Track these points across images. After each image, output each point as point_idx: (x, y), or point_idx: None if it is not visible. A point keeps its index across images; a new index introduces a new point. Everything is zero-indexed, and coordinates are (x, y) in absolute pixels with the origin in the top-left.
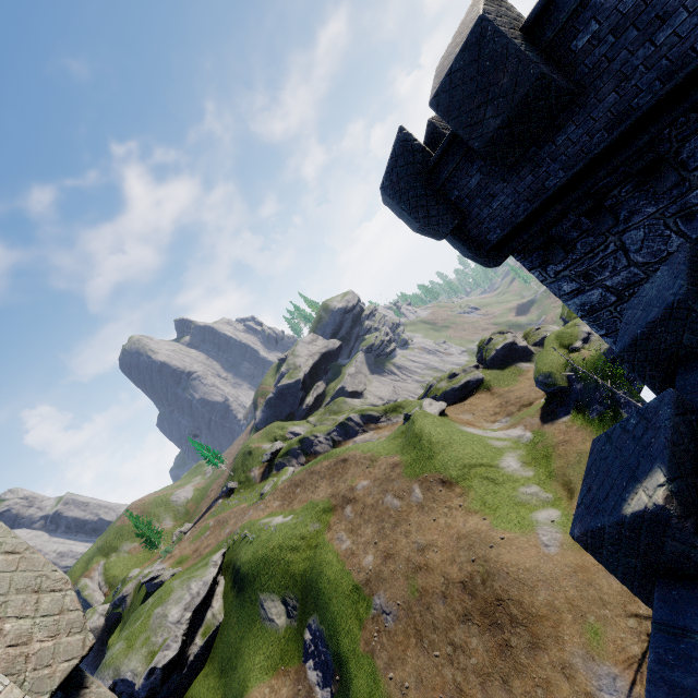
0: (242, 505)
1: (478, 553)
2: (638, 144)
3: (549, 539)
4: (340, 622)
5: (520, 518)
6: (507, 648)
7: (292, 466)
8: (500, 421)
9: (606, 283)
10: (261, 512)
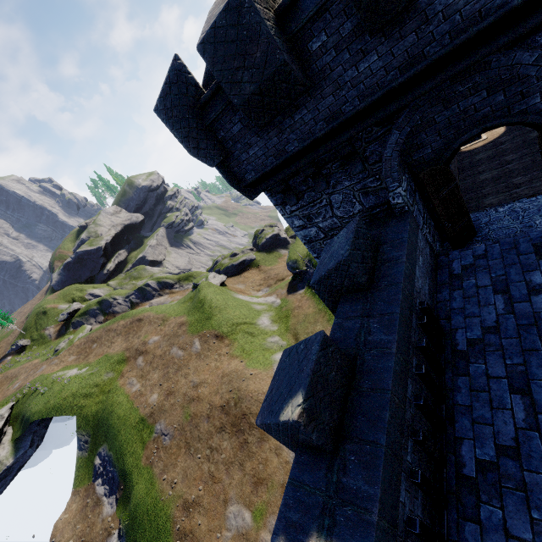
0: (35, 361)
1: (234, 386)
2: (343, 138)
3: None
4: (127, 447)
5: (265, 359)
6: (245, 444)
7: (90, 324)
8: (262, 290)
9: (320, 224)
10: (55, 366)
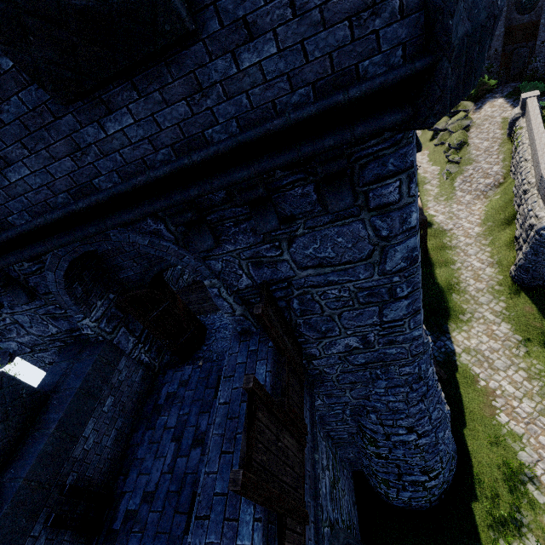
0: None
1: None
2: None
3: None
4: None
5: None
6: None
7: None
8: None
9: (18, 339)
10: None
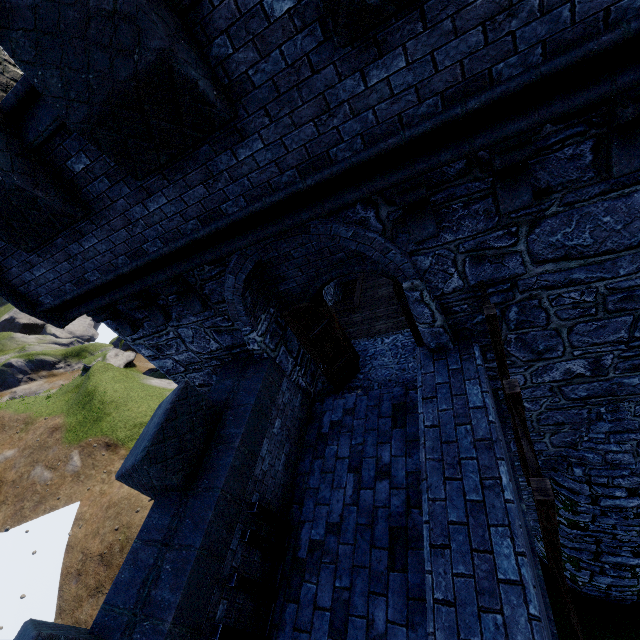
0: None
1: (123, 521)
2: (160, 278)
3: None
4: None
5: None
6: None
7: None
8: None
9: (175, 357)
10: None
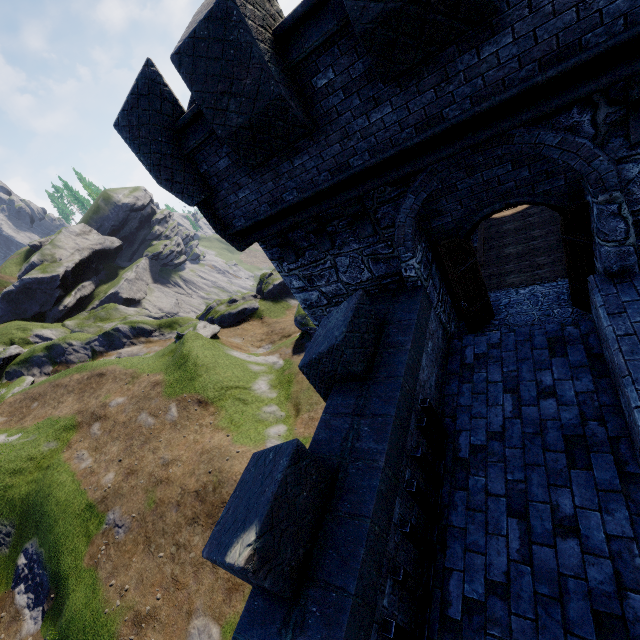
0: None
1: (215, 466)
2: (350, 195)
3: None
4: (65, 542)
5: (257, 434)
6: None
7: (33, 375)
8: (264, 347)
9: (323, 289)
10: None
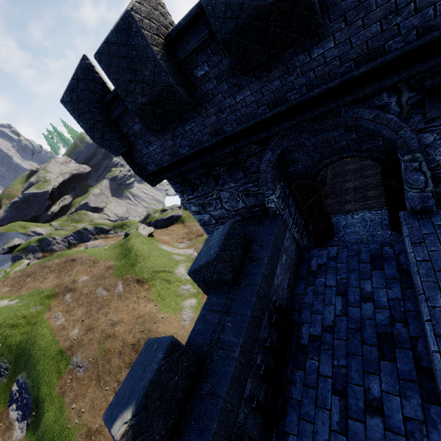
0: None
1: (146, 327)
2: (226, 151)
3: (187, 316)
4: (43, 376)
5: (176, 304)
6: None
7: (29, 259)
8: (184, 243)
9: (212, 213)
10: None
